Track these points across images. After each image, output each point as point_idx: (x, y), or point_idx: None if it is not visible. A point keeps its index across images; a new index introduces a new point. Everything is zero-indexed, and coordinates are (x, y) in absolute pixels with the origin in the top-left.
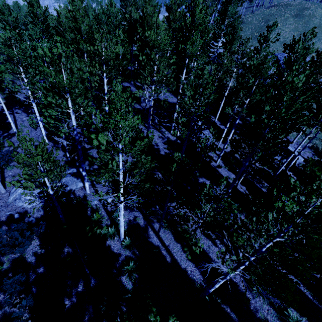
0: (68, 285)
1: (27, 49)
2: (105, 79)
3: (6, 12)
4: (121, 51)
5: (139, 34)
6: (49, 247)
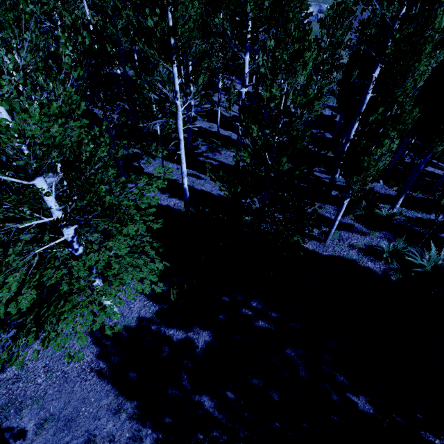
0: None
1: None
2: None
3: None
4: None
5: None
6: None
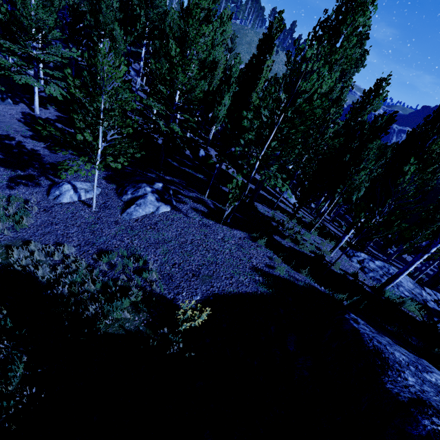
0: None
1: None
2: None
3: None
4: None
5: None
6: None
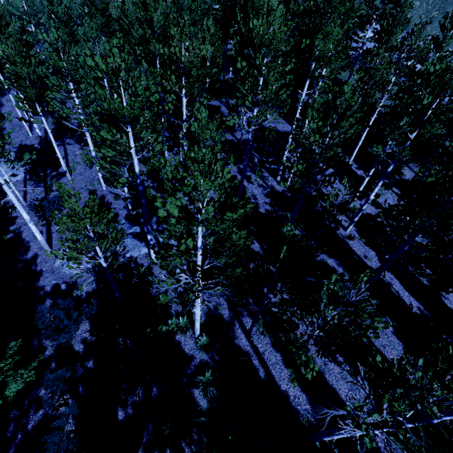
0: (122, 390)
1: (78, 55)
2: (184, 99)
3: (55, 1)
4: (209, 53)
5: (238, 24)
6: (101, 334)
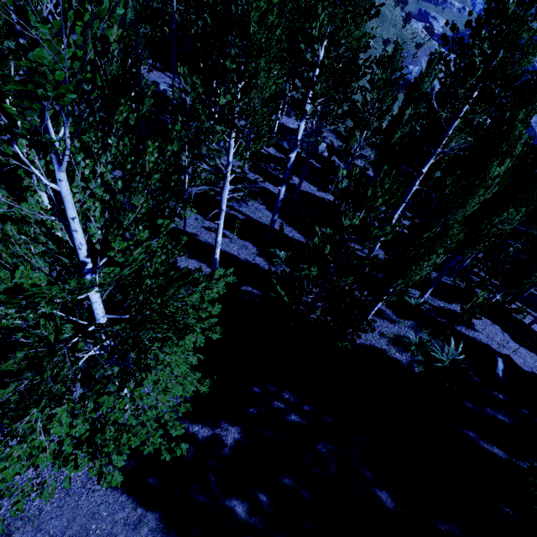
0: None
1: None
2: None
3: None
4: None
5: None
6: None
